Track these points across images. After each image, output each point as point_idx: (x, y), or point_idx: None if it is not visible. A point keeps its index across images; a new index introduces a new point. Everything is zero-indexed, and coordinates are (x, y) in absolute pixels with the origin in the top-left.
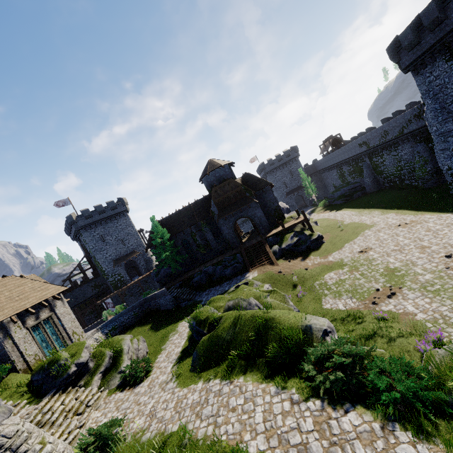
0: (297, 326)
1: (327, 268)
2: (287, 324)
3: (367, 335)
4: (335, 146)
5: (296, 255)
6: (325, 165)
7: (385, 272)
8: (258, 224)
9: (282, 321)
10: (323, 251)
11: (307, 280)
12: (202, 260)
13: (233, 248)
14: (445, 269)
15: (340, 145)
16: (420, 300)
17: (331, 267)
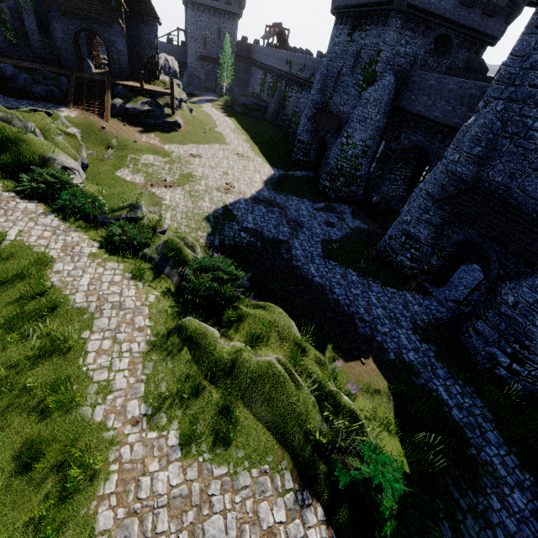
0: (43, 154)
1: (154, 151)
2: (34, 149)
3: (118, 195)
4: (280, 42)
5: (138, 125)
6: (258, 57)
7: (185, 174)
8: (115, 60)
9: (31, 145)
10: (168, 138)
11: (126, 150)
12: (5, 51)
13: (65, 66)
14: (215, 189)
15: (284, 46)
16: (178, 196)
17: (158, 152)
